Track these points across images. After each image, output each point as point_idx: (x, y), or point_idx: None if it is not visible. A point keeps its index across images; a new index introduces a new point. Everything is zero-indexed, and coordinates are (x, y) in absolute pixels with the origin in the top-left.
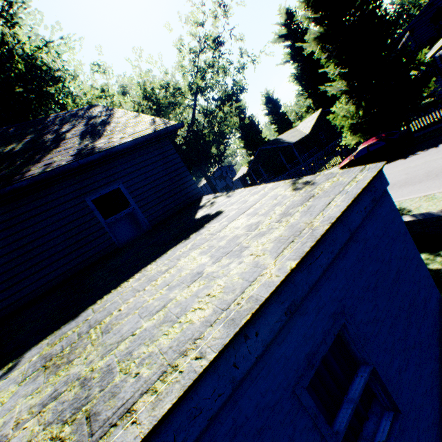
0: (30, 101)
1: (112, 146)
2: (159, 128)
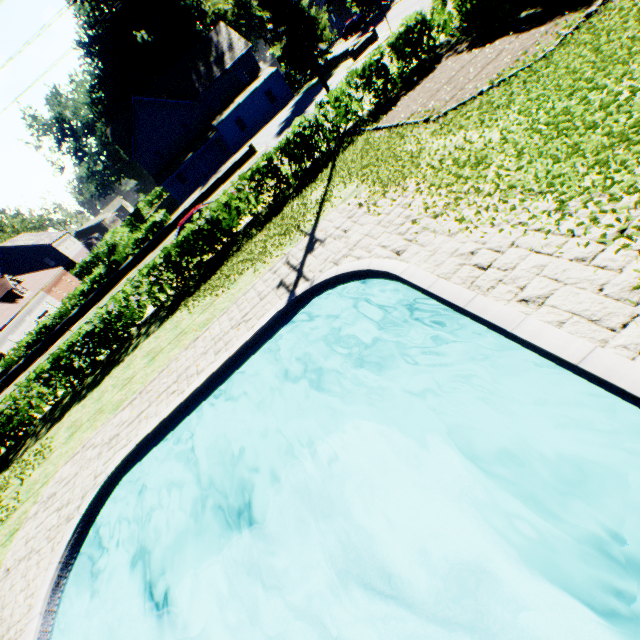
0: (178, 5)
1: (239, 58)
2: (248, 49)
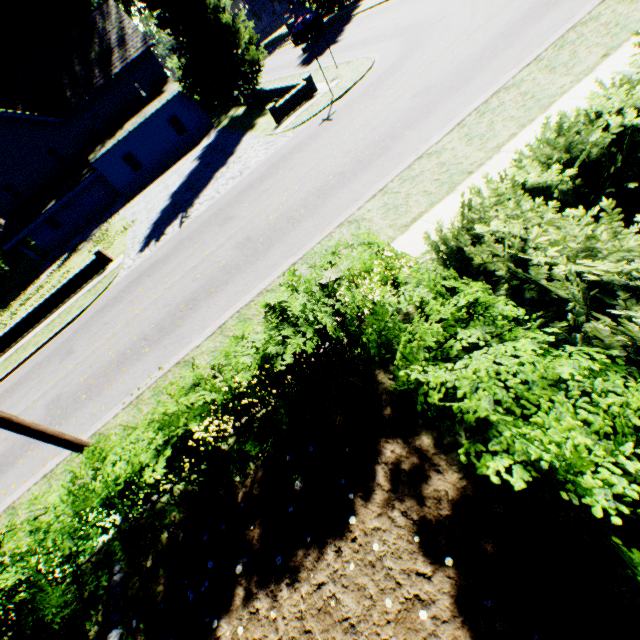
0: None
1: (133, 59)
2: (147, 47)
